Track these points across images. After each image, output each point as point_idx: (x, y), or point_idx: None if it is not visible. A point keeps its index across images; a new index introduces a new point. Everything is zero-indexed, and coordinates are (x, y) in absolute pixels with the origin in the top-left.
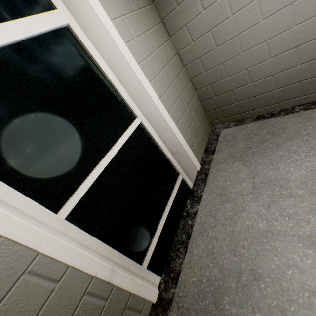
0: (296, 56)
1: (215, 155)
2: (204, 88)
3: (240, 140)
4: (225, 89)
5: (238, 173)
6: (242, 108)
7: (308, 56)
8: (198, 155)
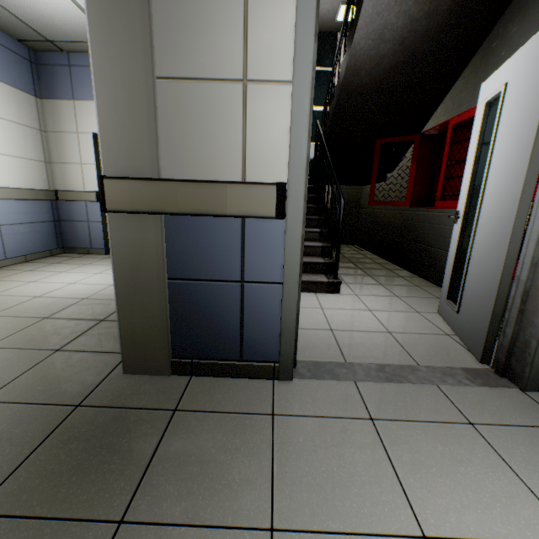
0: None
1: None
2: None
3: None
4: None
5: None
6: None
7: None
8: None
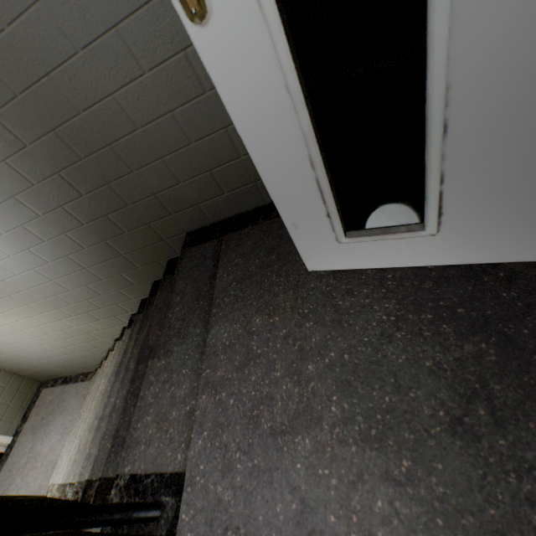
0: (52, 361)
1: (26, 424)
2: (8, 368)
3: (45, 408)
4: (26, 368)
5: (27, 447)
6: (51, 374)
7: (59, 361)
8: (11, 428)
